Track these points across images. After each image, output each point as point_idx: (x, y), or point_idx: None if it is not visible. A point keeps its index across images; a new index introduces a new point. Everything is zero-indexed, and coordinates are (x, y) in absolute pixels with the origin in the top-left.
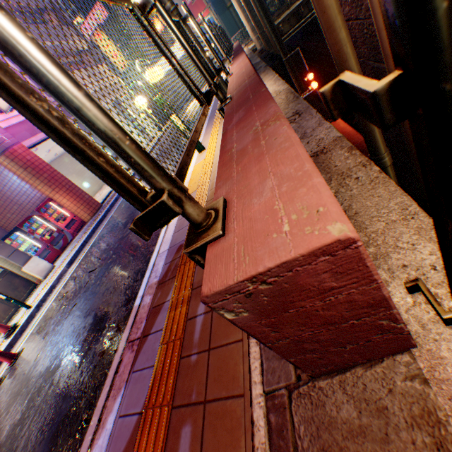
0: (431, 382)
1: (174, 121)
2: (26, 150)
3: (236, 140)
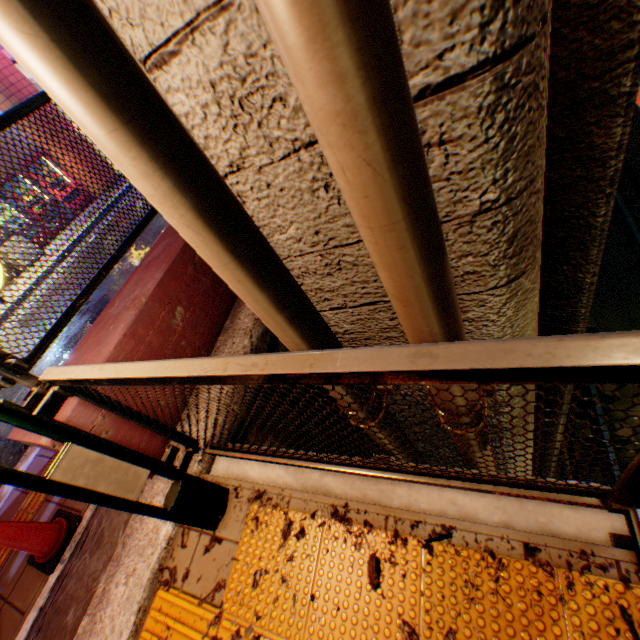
0: (143, 496)
1: None
2: (9, 65)
3: (124, 295)
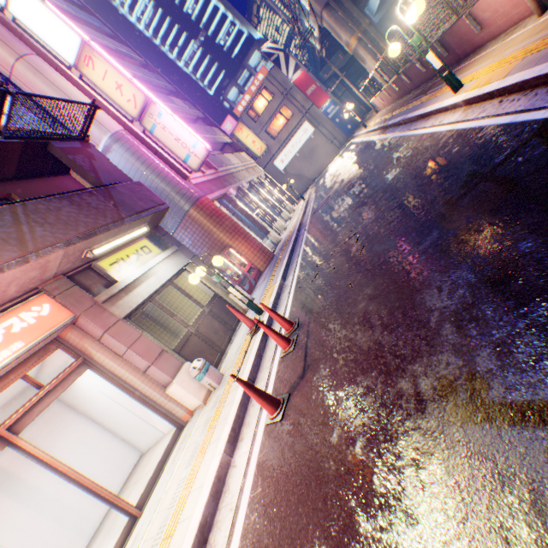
0: None
1: (428, 60)
2: (210, 201)
3: None
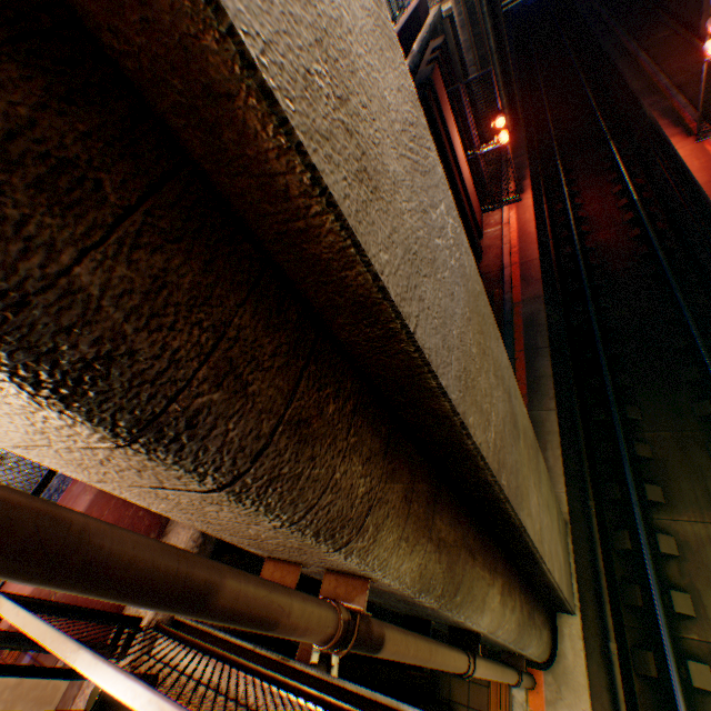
0: None
1: None
2: None
3: None
